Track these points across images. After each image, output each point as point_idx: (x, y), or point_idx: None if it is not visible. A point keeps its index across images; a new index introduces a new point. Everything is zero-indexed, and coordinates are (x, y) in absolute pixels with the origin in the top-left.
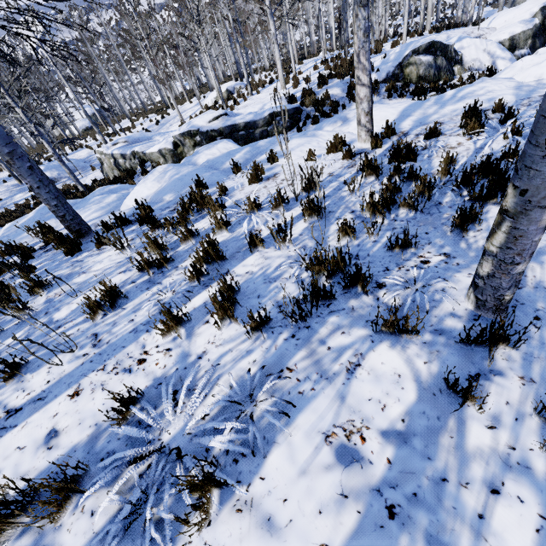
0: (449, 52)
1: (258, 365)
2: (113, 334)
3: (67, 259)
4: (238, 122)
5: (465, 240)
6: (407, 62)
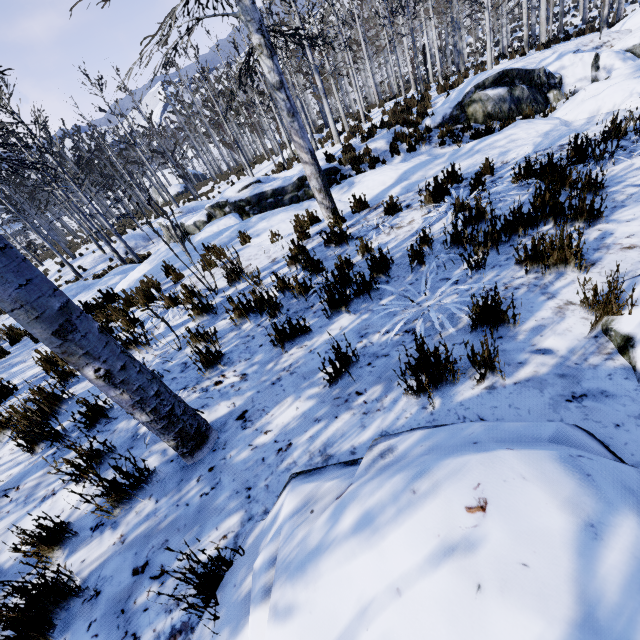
0: (535, 77)
1: (8, 479)
2: None
3: (32, 346)
4: (265, 190)
5: (280, 358)
6: (469, 100)
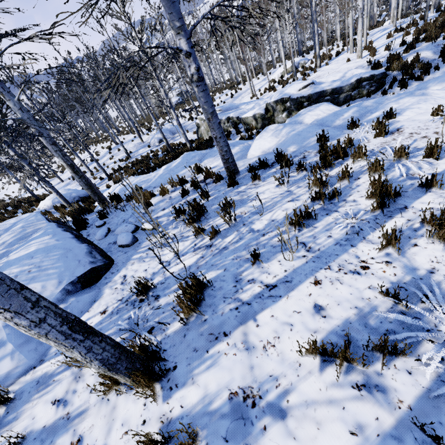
0: None
1: None
2: (319, 245)
3: (230, 190)
4: (326, 89)
5: None
6: None
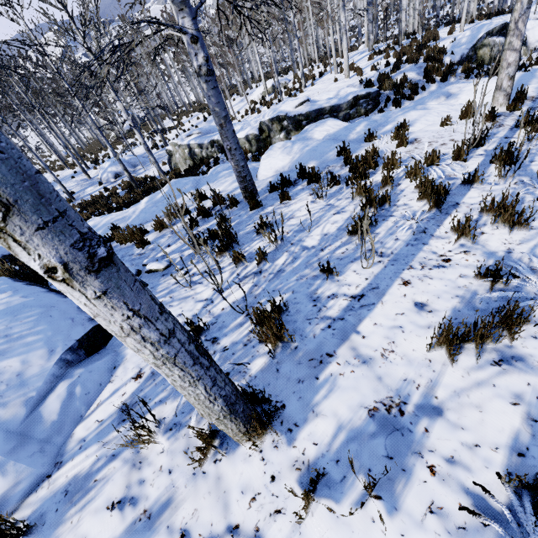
0: None
1: None
2: (390, 248)
3: (255, 213)
4: (324, 106)
5: None
6: (480, 44)
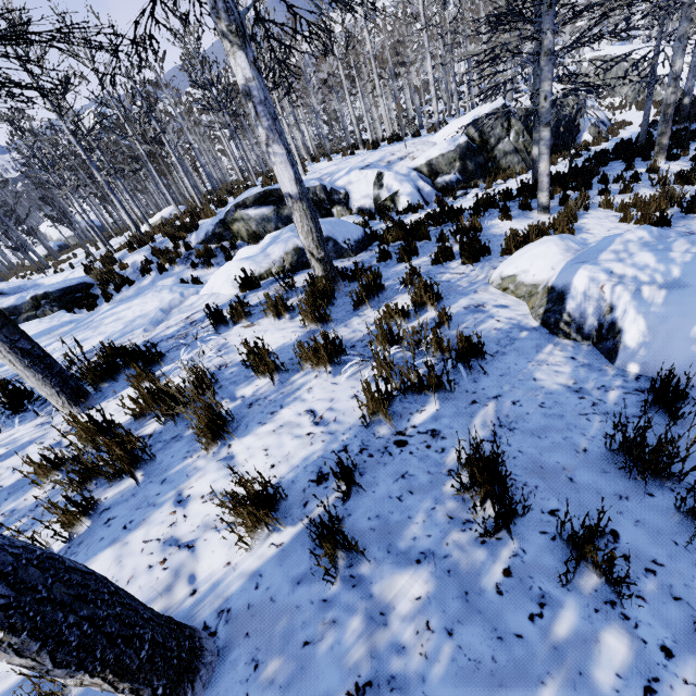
0: (312, 195)
1: None
2: None
3: None
4: None
5: None
6: (232, 218)
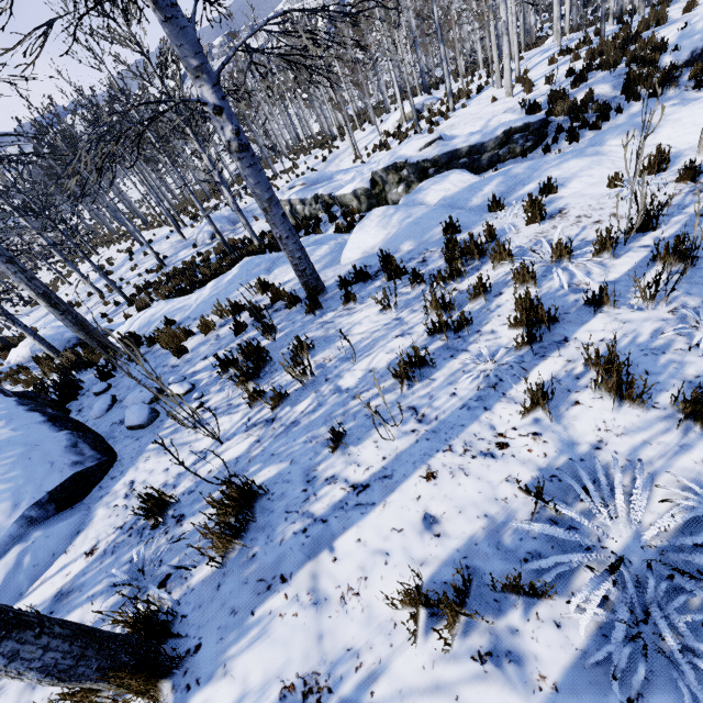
0: None
1: None
2: (437, 409)
3: (311, 320)
4: (460, 146)
5: None
6: None
